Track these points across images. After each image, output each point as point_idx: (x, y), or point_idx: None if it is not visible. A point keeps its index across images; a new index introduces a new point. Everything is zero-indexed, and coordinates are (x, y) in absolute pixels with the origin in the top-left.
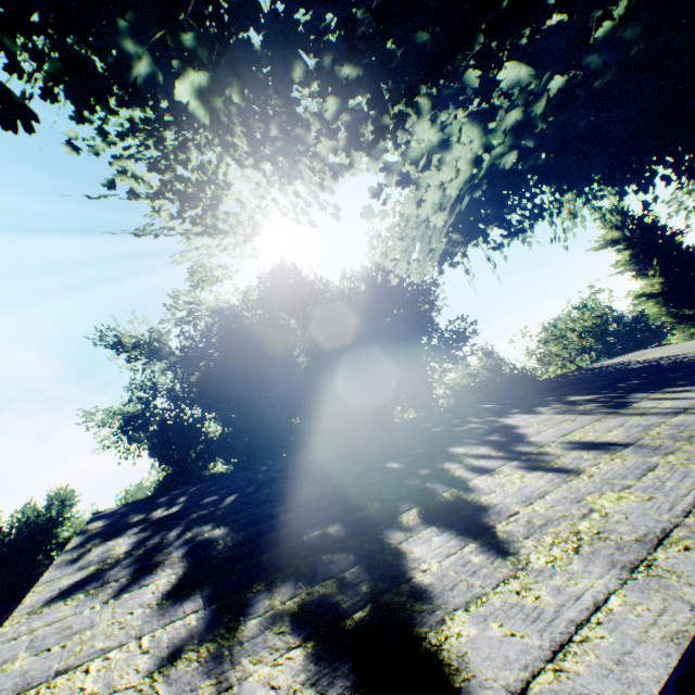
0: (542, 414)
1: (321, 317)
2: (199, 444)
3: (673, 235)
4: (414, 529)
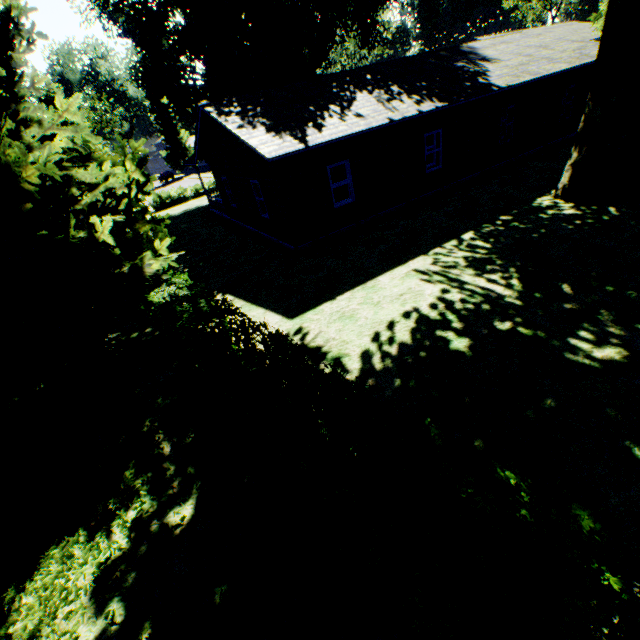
0: (371, 96)
1: None
2: (171, 37)
3: None
4: (310, 128)
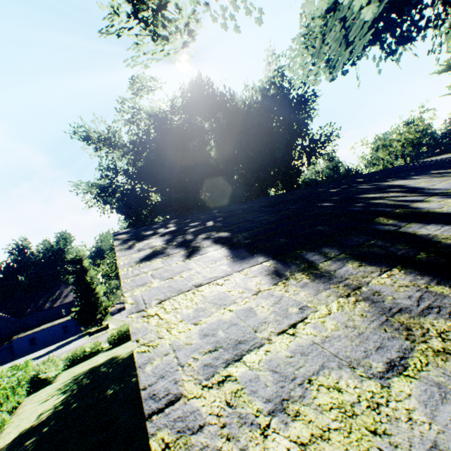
0: (419, 179)
1: (227, 122)
2: (148, 207)
3: None
4: (397, 224)
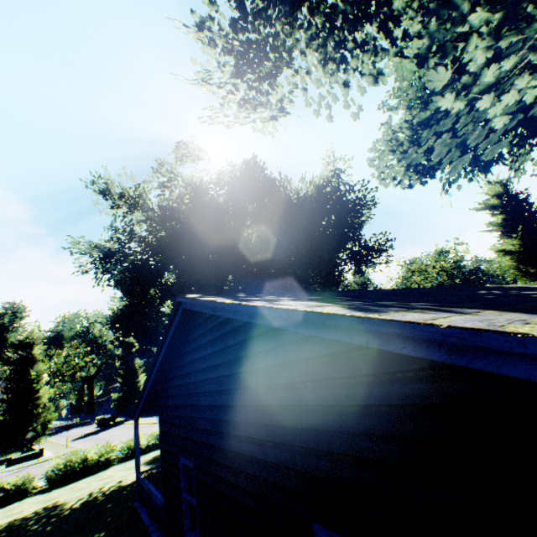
0: None
1: (274, 209)
2: (160, 286)
3: (536, 211)
4: None
